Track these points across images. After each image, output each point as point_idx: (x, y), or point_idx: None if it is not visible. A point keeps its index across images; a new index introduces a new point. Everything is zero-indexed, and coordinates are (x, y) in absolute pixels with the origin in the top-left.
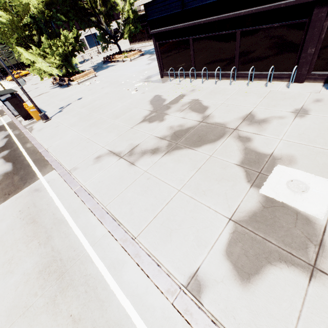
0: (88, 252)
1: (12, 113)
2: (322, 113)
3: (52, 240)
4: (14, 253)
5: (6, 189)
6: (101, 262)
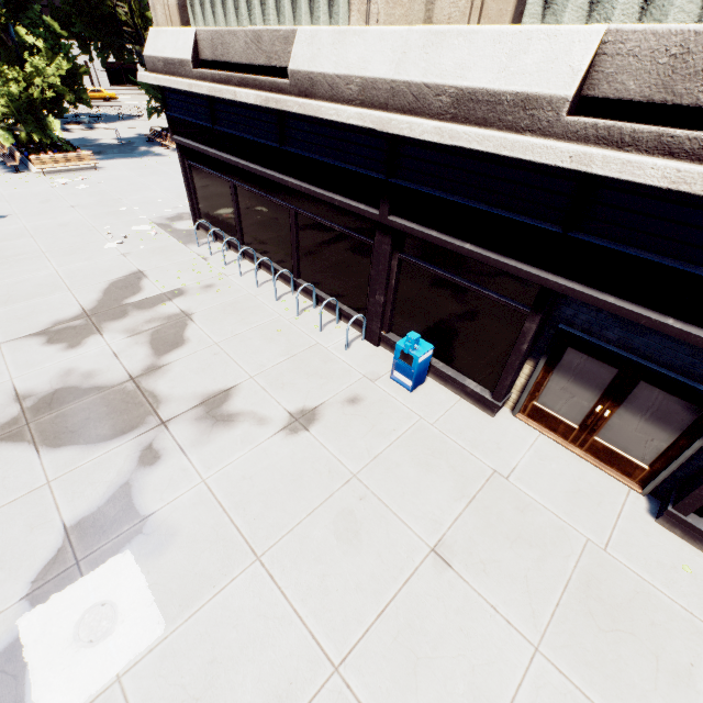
0: None
1: None
2: (329, 434)
3: None
4: None
5: None
6: None
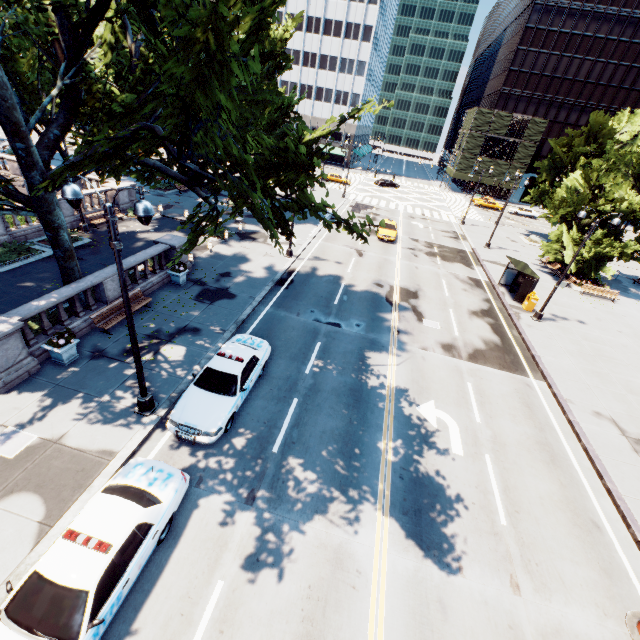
0: (574, 465)
1: (500, 279)
2: None
3: (544, 432)
4: (516, 414)
5: (499, 360)
6: (584, 478)
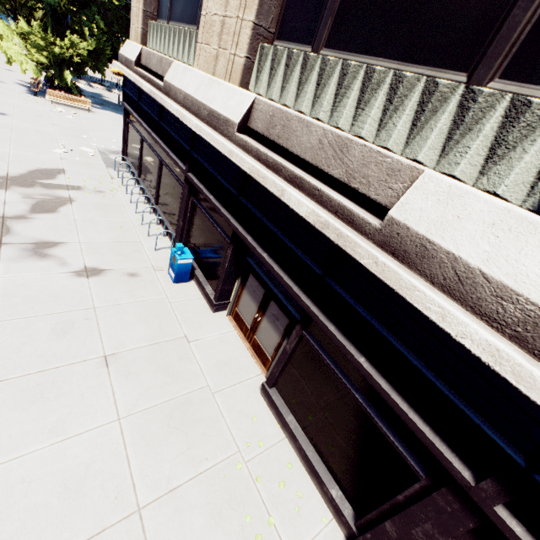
0: None
1: None
2: (100, 284)
3: None
4: None
5: None
6: None
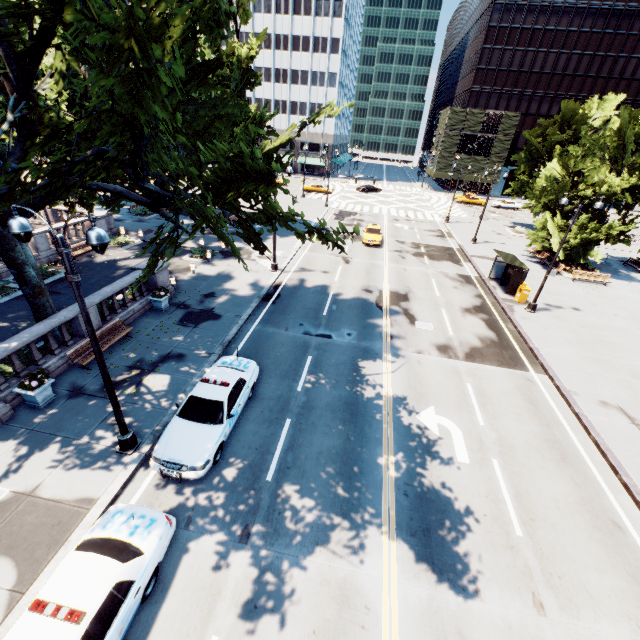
0: (586, 461)
1: (490, 273)
2: None
3: (552, 429)
4: (520, 412)
5: (497, 356)
6: (598, 475)
